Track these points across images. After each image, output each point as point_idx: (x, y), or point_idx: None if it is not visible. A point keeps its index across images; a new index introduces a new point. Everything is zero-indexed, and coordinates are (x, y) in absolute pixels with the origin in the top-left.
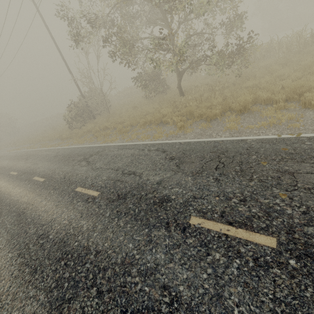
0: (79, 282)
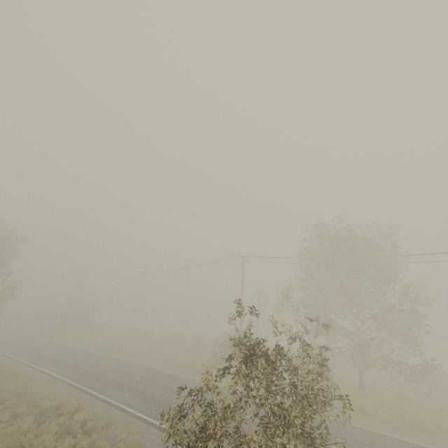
0: None
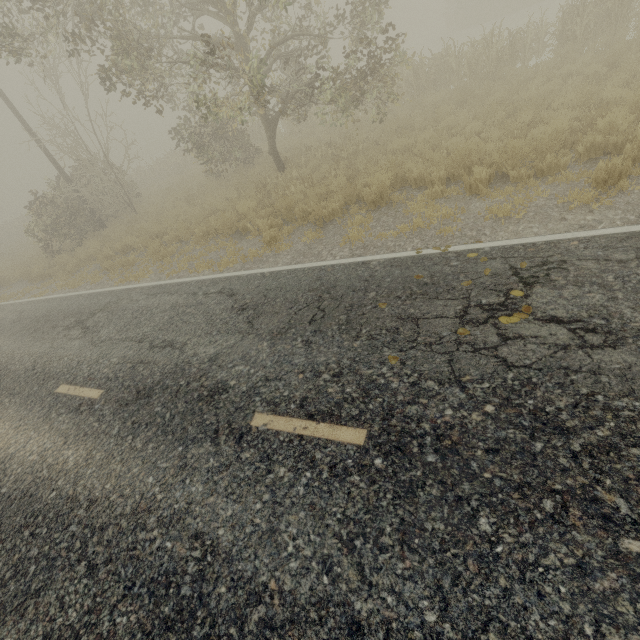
0: (56, 559)
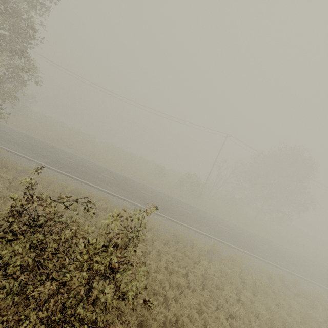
0: None
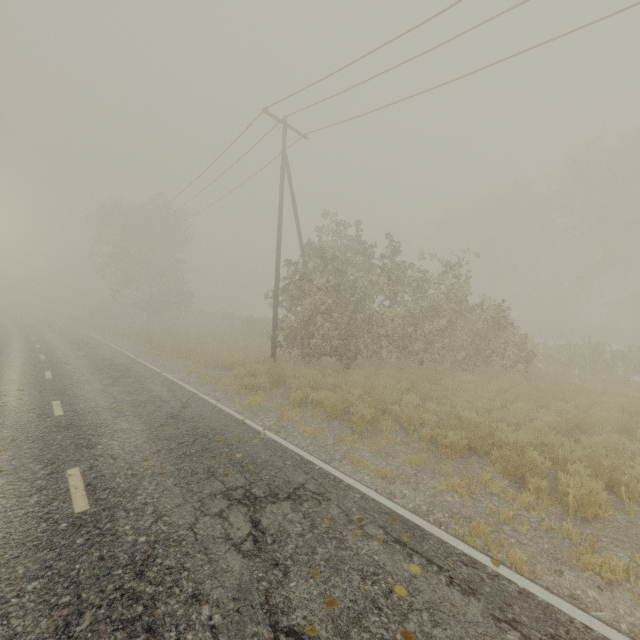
0: None
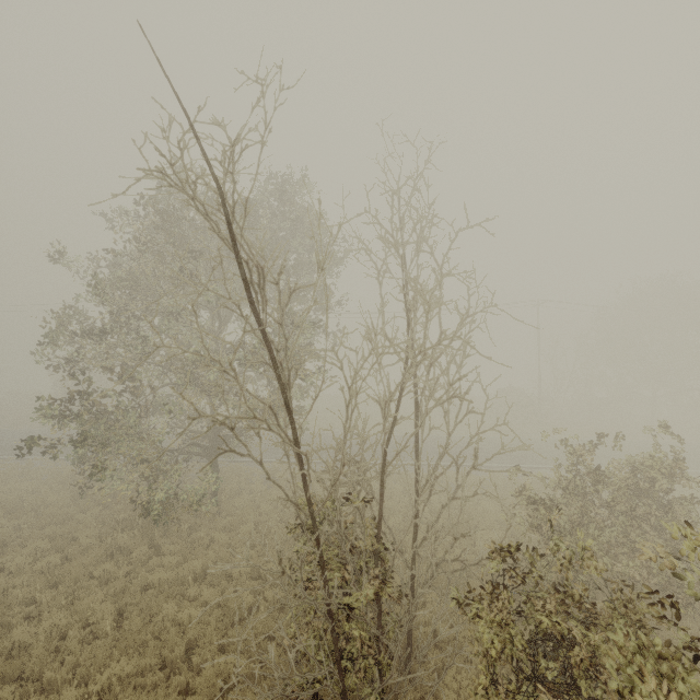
0: None
